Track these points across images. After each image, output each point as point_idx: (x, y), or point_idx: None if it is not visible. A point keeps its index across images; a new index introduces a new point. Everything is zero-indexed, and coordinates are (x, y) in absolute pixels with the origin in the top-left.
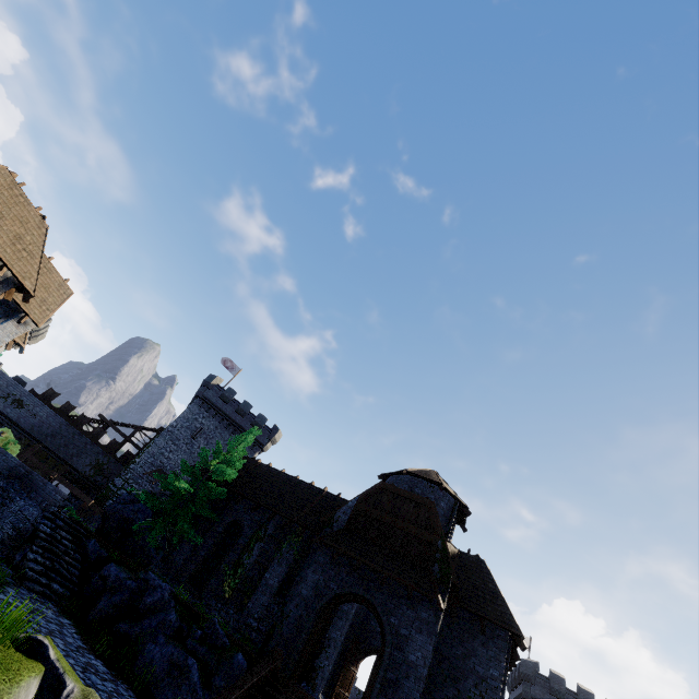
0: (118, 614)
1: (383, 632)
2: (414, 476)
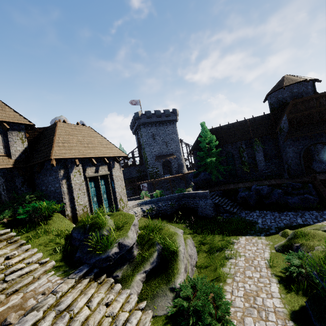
0: (257, 200)
1: None
2: (289, 86)
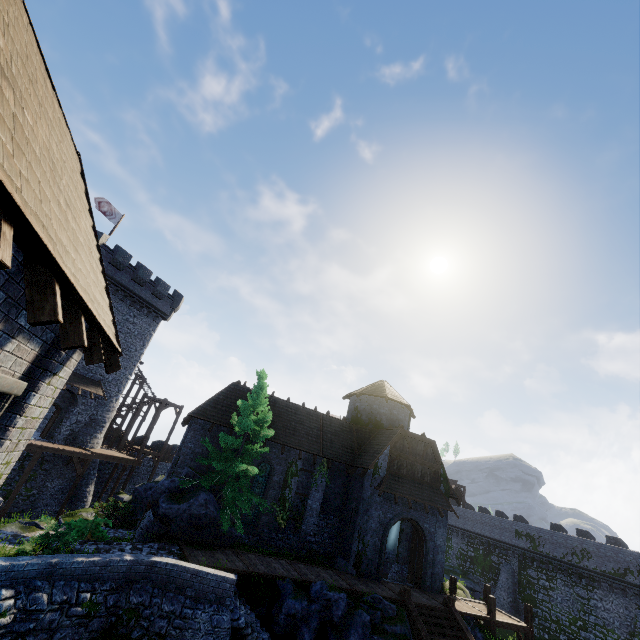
0: (316, 632)
1: (422, 534)
2: (391, 400)
